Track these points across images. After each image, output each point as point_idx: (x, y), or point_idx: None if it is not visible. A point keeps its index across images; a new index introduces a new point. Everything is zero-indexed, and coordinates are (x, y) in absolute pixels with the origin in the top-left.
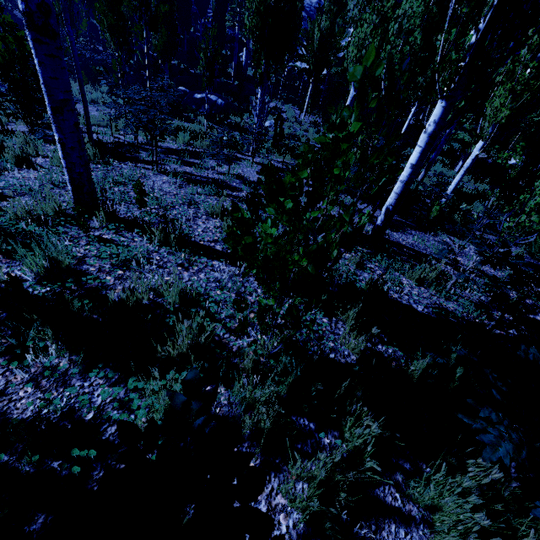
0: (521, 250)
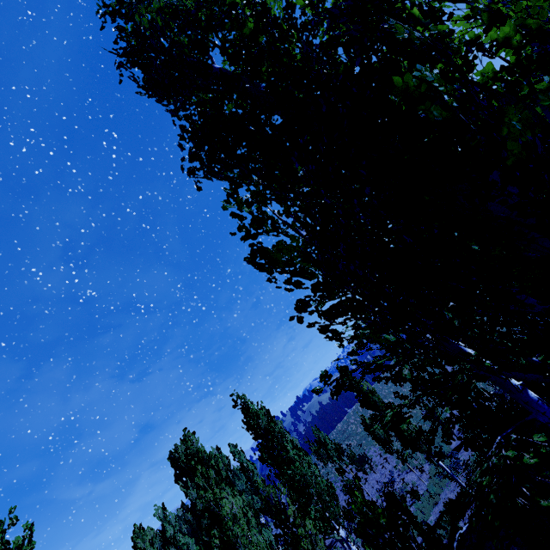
0: None
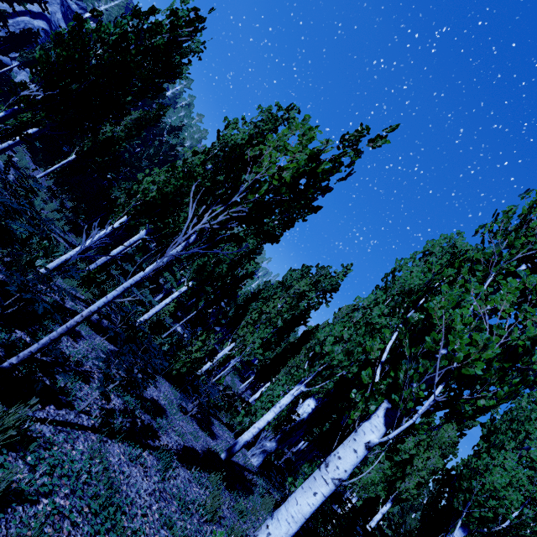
0: (228, 418)
